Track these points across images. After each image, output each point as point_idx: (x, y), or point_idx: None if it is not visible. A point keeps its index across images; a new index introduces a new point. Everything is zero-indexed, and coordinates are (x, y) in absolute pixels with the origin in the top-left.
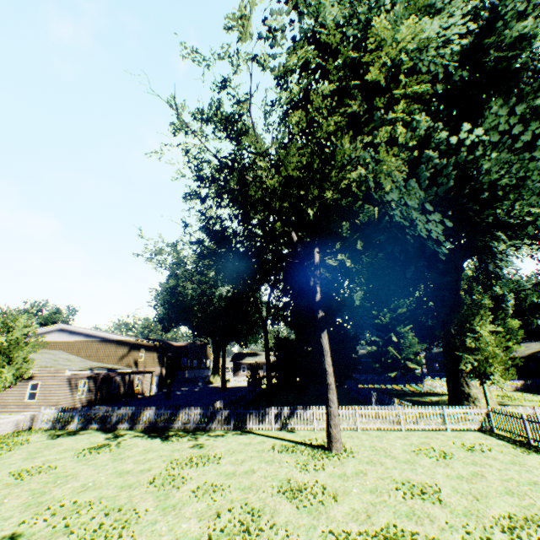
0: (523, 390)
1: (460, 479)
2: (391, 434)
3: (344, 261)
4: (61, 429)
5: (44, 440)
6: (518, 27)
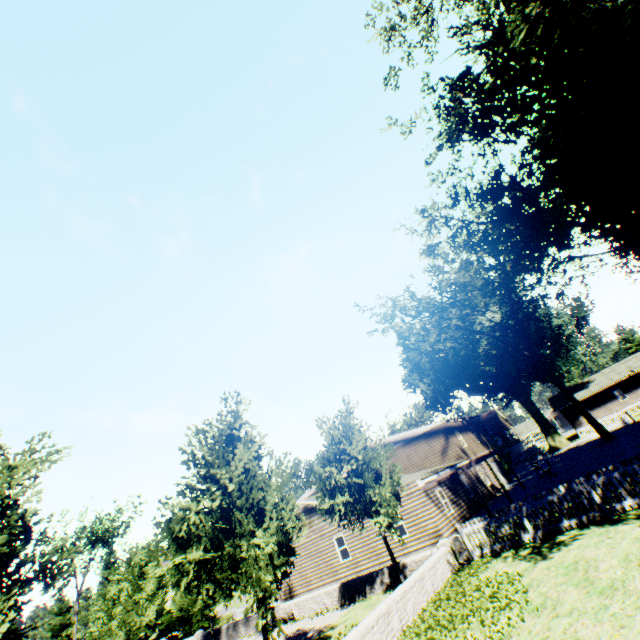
0: None
1: None
2: None
3: None
4: (516, 548)
5: (534, 565)
6: None
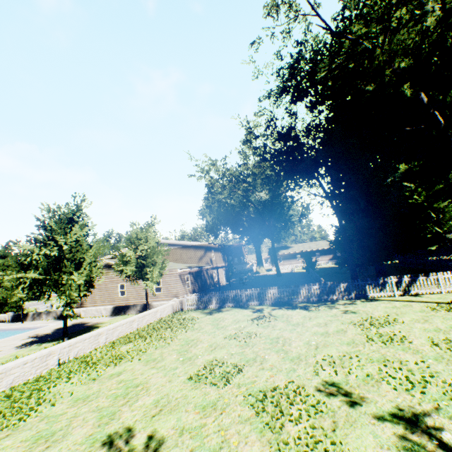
0: None
1: None
2: None
3: None
4: (205, 309)
5: (206, 316)
6: None
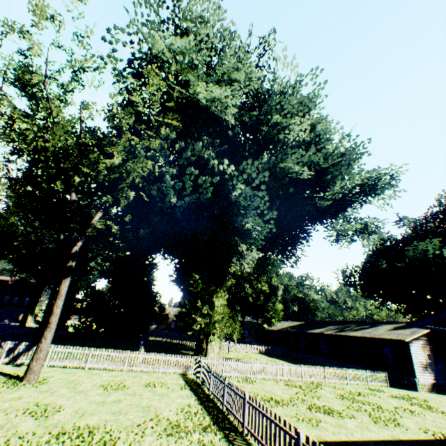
0: (265, 353)
1: (97, 403)
2: (111, 372)
3: (112, 227)
4: None
5: None
6: (275, 117)
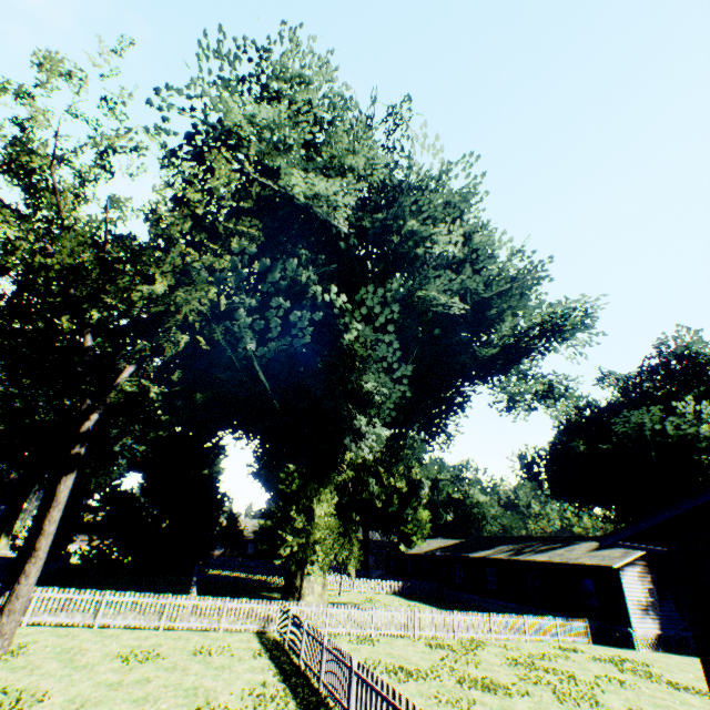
0: (401, 593)
1: (108, 686)
2: (137, 633)
3: (150, 389)
4: None
5: None
6: (410, 223)
